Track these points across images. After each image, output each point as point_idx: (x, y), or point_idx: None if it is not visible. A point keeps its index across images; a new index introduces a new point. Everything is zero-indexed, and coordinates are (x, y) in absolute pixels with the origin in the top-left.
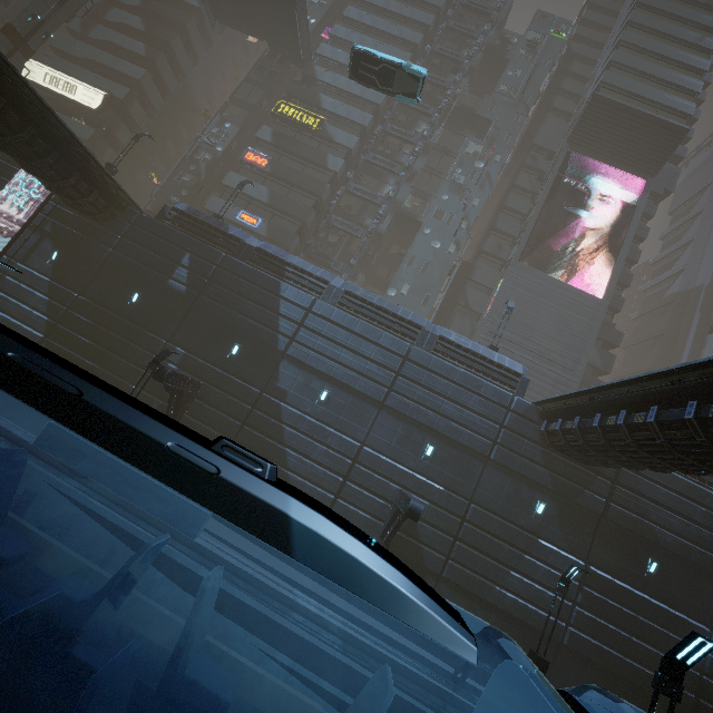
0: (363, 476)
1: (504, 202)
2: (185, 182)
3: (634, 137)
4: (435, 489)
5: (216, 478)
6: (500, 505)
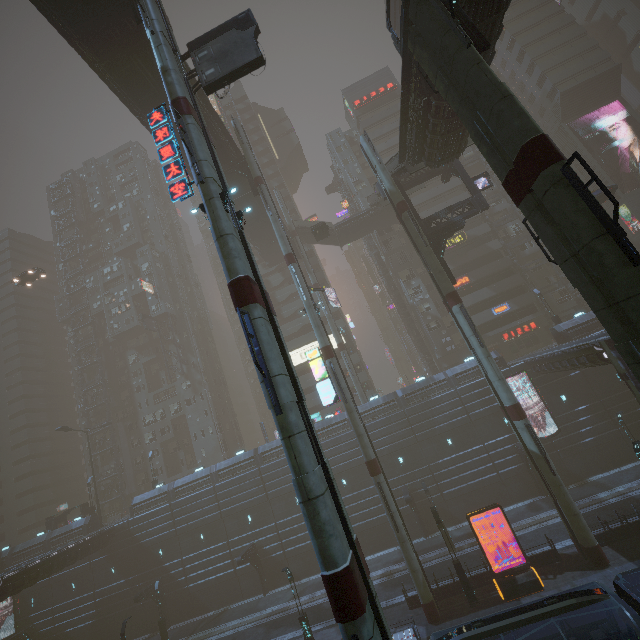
0: None
1: None
2: (434, 327)
3: (595, 90)
4: None
5: None
6: None
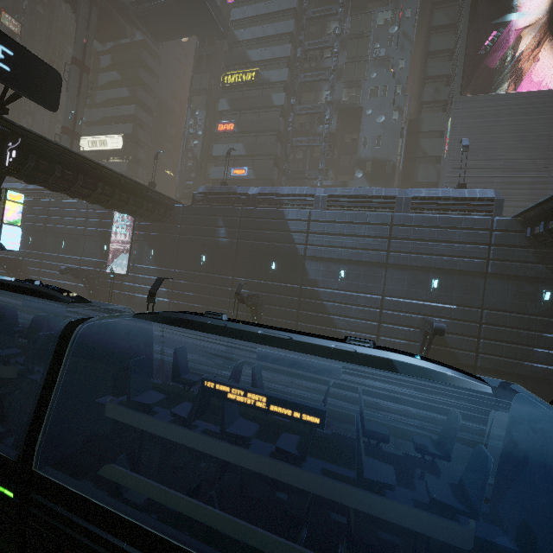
0: (391, 317)
1: (427, 49)
2: (190, 167)
3: None
4: (449, 309)
5: (356, 353)
6: (509, 304)
